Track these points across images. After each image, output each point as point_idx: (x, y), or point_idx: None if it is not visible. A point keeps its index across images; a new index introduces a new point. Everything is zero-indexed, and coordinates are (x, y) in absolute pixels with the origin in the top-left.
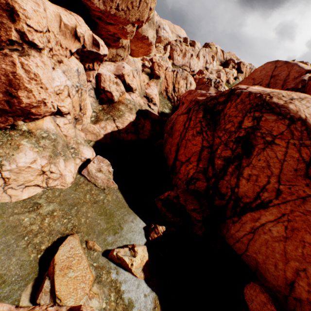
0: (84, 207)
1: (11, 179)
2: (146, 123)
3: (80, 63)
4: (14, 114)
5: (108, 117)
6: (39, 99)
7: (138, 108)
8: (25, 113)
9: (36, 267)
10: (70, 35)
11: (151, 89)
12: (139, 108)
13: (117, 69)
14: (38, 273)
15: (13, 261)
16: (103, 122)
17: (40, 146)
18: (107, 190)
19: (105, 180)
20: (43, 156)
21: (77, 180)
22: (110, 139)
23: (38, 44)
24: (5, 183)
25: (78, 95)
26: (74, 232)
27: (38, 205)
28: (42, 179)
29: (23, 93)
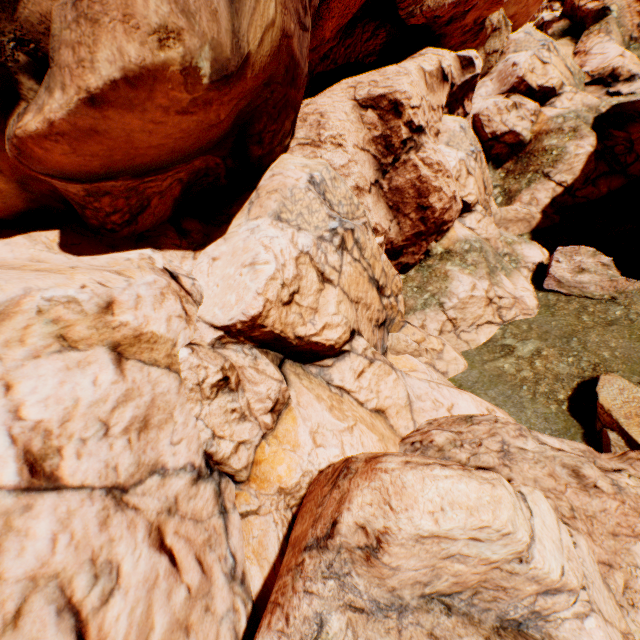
0: (591, 335)
1: (457, 320)
2: (633, 134)
3: (454, 117)
4: (426, 236)
5: (527, 179)
6: (449, 196)
7: (590, 116)
8: (437, 226)
9: (570, 421)
10: (436, 83)
11: (595, 56)
12: (591, 115)
13: (501, 80)
14: (580, 428)
15: (528, 414)
16: (524, 193)
17: (468, 266)
18: (620, 298)
19: (604, 283)
20: (479, 277)
21: (541, 301)
22: (556, 215)
23: (422, 125)
24: (453, 326)
25: (477, 164)
26: (600, 373)
27: (508, 348)
28: (491, 312)
29: (433, 197)
